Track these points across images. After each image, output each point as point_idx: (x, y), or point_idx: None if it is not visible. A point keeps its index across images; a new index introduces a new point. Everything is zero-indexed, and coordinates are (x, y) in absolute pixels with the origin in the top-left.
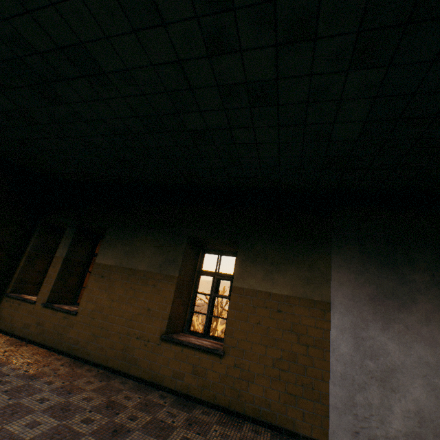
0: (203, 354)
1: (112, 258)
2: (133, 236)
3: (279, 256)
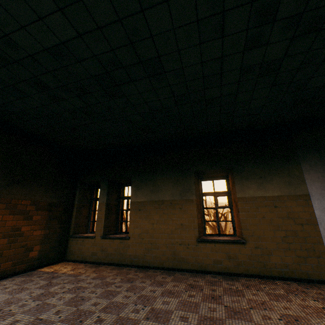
0: (231, 245)
1: (142, 196)
2: (153, 179)
3: (264, 172)
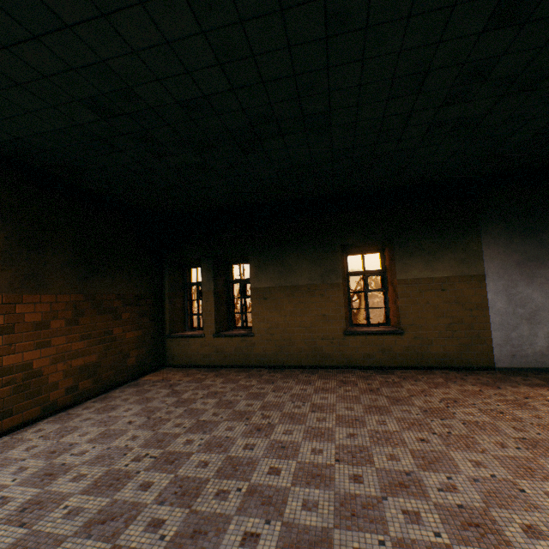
0: (385, 336)
1: (268, 281)
2: (282, 256)
3: (434, 246)
